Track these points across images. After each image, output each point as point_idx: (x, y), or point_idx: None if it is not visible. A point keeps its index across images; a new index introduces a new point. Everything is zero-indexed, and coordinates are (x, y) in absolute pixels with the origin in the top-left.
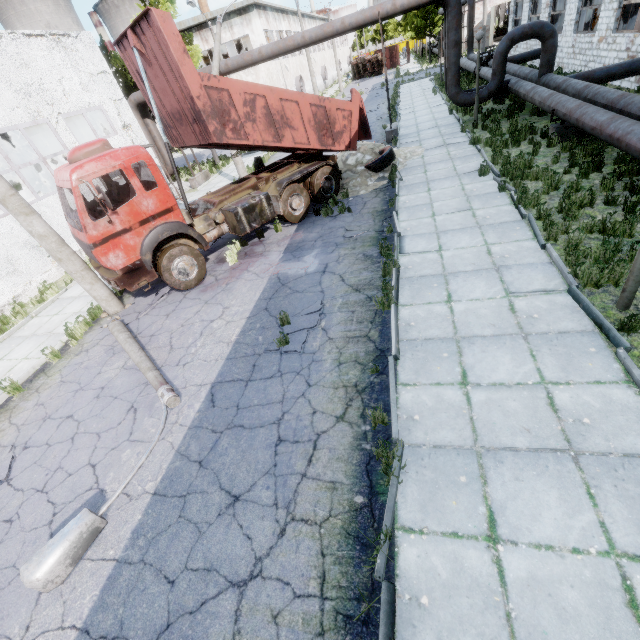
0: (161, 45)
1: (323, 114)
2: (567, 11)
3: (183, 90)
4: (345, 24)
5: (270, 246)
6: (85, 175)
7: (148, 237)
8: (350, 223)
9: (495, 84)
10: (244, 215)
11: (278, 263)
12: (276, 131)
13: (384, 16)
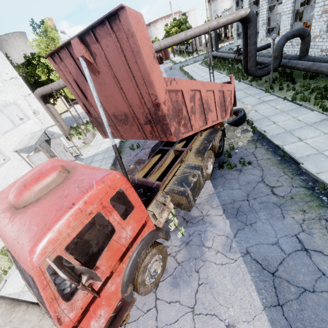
0: (124, 52)
1: (221, 96)
2: (282, 25)
3: (143, 96)
4: (187, 35)
5: (203, 208)
6: (53, 247)
7: (128, 269)
8: (267, 178)
9: (277, 63)
10: (191, 194)
11: (234, 234)
12: (204, 116)
13: (211, 29)
